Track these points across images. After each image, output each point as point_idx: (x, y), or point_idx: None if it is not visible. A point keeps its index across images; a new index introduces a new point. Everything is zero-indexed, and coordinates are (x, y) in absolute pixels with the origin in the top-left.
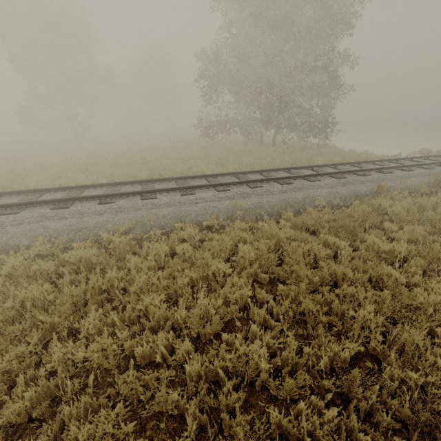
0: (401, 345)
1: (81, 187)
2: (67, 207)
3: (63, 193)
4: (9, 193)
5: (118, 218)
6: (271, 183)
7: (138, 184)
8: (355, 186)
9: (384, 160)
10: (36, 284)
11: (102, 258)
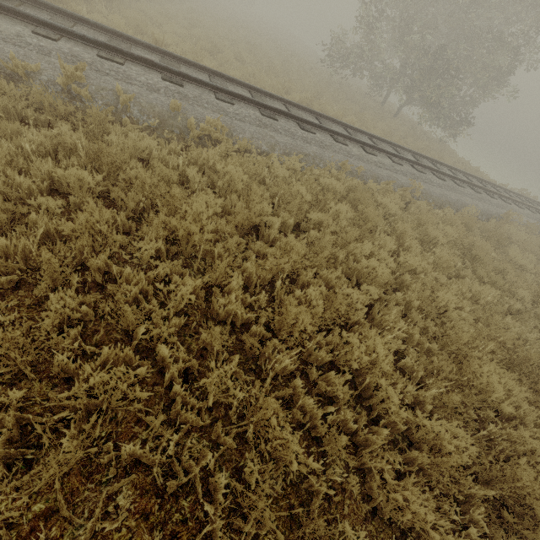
0: (534, 312)
1: (262, 93)
2: (277, 119)
3: (246, 93)
4: (192, 64)
5: (327, 155)
6: (429, 173)
7: (314, 115)
8: (487, 205)
9: (503, 188)
10: (345, 202)
11: (360, 196)
